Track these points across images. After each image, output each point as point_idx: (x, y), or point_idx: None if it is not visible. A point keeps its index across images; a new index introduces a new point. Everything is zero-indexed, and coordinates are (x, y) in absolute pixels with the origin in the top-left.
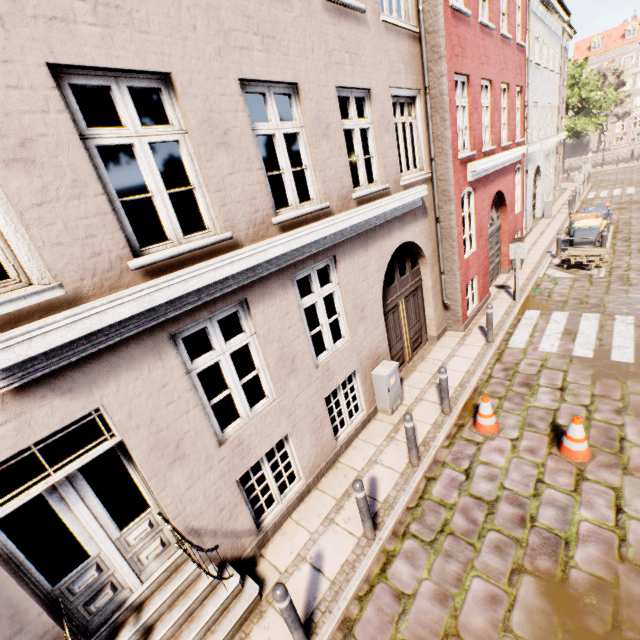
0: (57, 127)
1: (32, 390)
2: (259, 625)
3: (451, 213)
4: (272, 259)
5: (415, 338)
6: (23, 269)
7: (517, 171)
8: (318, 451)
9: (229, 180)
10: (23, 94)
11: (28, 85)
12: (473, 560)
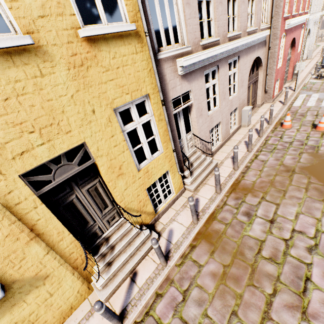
0: None
1: (183, 78)
2: (219, 168)
3: (276, 45)
4: (226, 51)
5: (252, 104)
6: (182, 40)
7: (302, 29)
8: (225, 133)
9: (220, 17)
10: None
11: None
12: (286, 153)
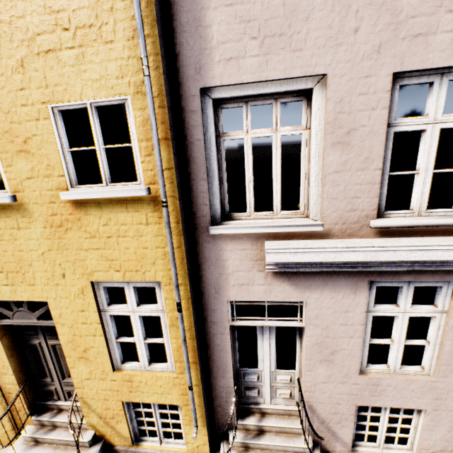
0: (375, 120)
1: (280, 275)
2: None
3: None
4: None
5: None
6: (308, 207)
7: None
8: (447, 448)
9: None
10: (365, 98)
11: (372, 91)
12: None
